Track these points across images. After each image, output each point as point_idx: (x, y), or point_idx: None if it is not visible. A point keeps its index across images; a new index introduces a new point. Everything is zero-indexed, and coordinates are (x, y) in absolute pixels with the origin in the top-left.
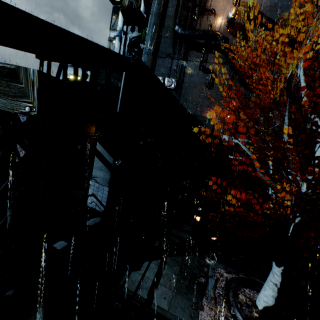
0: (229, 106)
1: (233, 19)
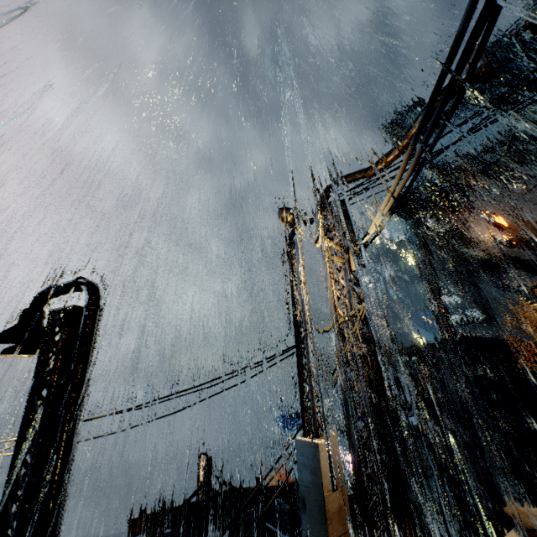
0: None
1: (510, 243)
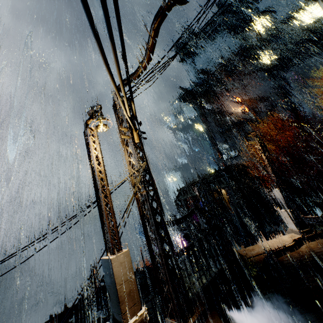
0: (278, 144)
1: (245, 111)
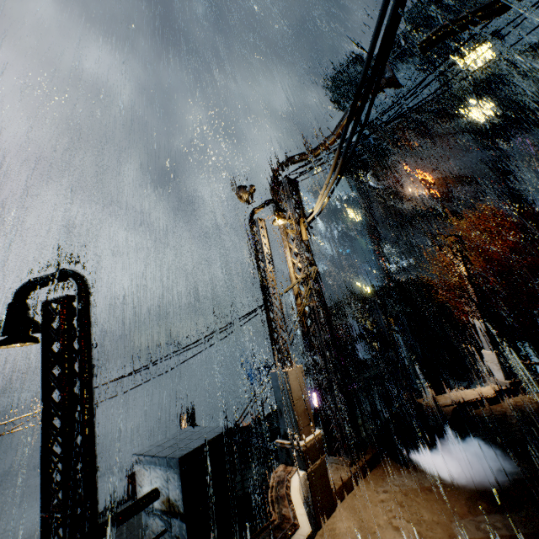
0: (484, 255)
1: (435, 197)
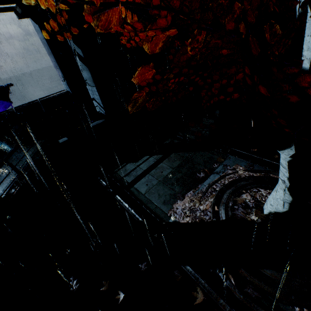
0: None
1: None
